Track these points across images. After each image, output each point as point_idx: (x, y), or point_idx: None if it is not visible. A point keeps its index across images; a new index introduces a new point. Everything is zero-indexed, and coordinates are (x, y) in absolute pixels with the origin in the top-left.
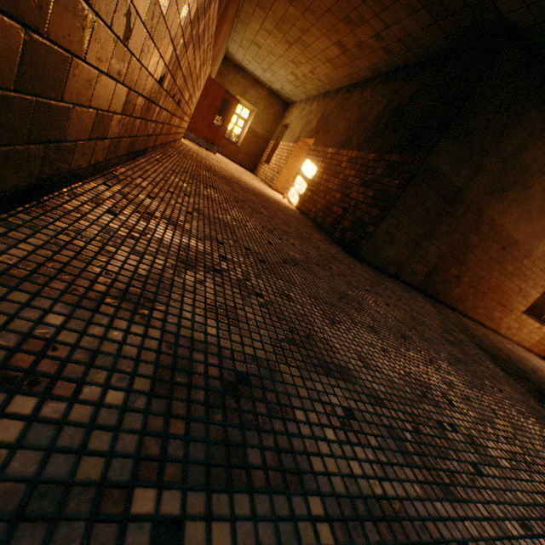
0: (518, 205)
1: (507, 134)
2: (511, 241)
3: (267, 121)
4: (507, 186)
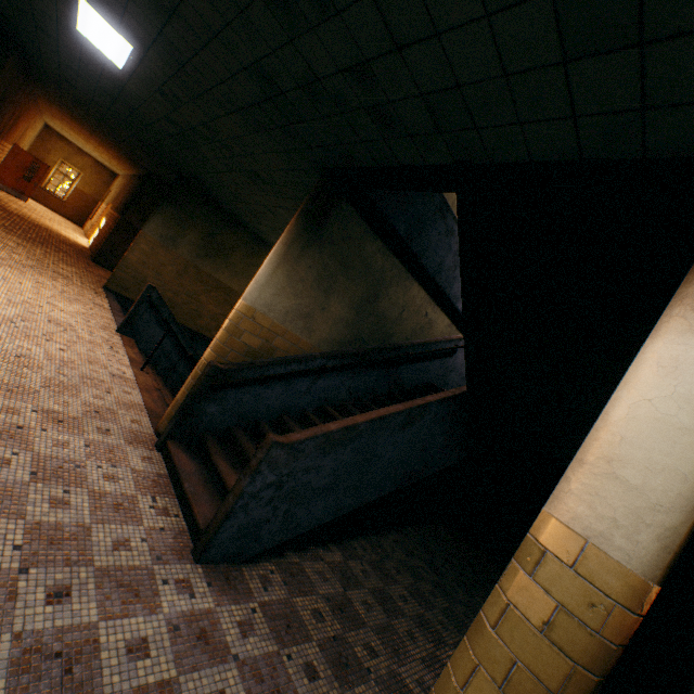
0: None
1: None
2: None
3: (96, 185)
4: None
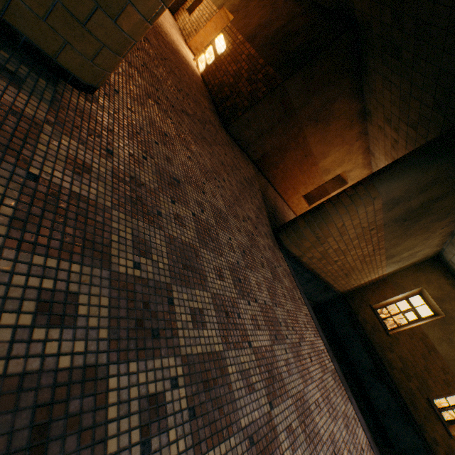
0: (321, 133)
1: (331, 87)
2: (310, 153)
3: None
4: (320, 120)
